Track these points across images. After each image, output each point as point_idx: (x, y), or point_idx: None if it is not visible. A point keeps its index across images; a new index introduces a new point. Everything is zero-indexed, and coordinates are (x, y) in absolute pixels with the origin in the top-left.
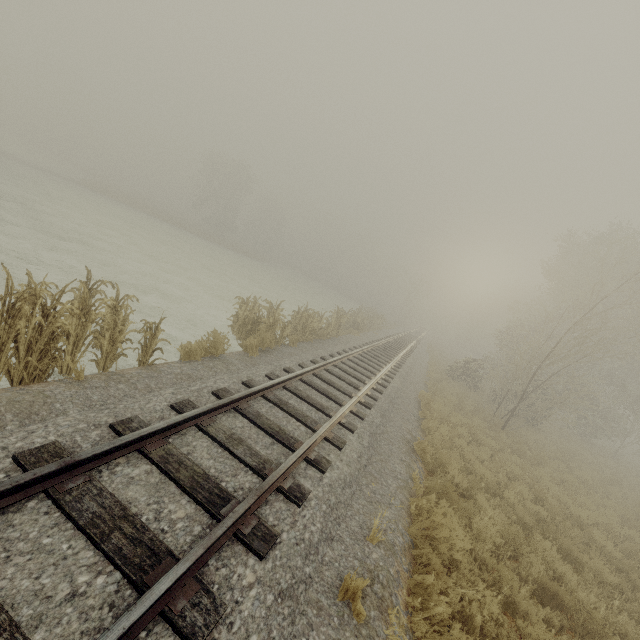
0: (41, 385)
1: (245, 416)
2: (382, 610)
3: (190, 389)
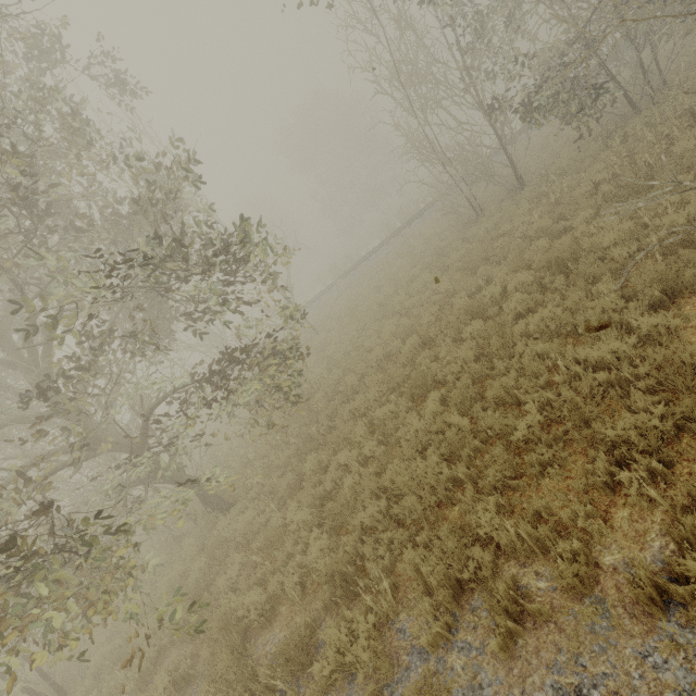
0: None
1: None
2: None
3: None
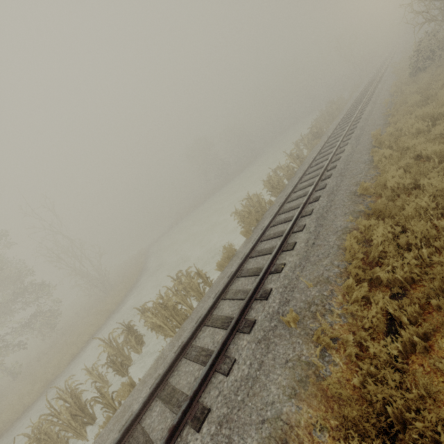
0: (182, 325)
1: (242, 277)
2: (315, 317)
3: (221, 284)
